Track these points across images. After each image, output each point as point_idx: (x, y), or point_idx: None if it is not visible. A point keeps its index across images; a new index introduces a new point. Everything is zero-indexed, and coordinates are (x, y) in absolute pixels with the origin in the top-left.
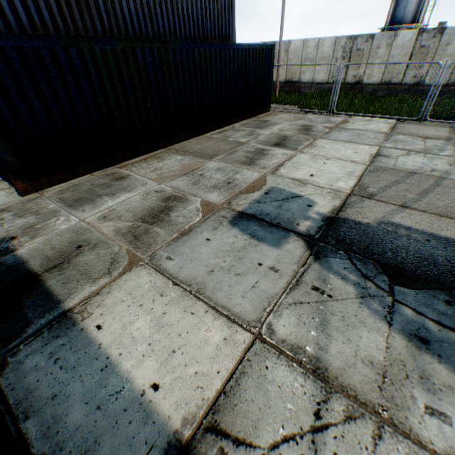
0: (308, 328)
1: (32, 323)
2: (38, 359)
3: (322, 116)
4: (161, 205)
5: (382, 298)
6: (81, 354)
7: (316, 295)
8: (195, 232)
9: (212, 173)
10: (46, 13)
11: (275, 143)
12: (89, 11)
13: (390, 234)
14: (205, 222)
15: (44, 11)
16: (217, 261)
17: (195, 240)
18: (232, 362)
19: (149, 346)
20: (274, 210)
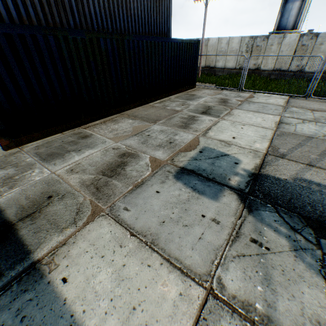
0: (254, 282)
1: (3, 275)
2: (5, 316)
3: (234, 92)
4: (118, 161)
5: (313, 251)
6: (47, 311)
7: (255, 247)
8: (146, 184)
9: (157, 134)
10: (31, 10)
11: (202, 111)
12: (65, 10)
13: (305, 189)
14: (154, 176)
15: (30, 8)
16: (166, 213)
17: (147, 192)
18: (189, 321)
19: (111, 302)
20: (209, 167)
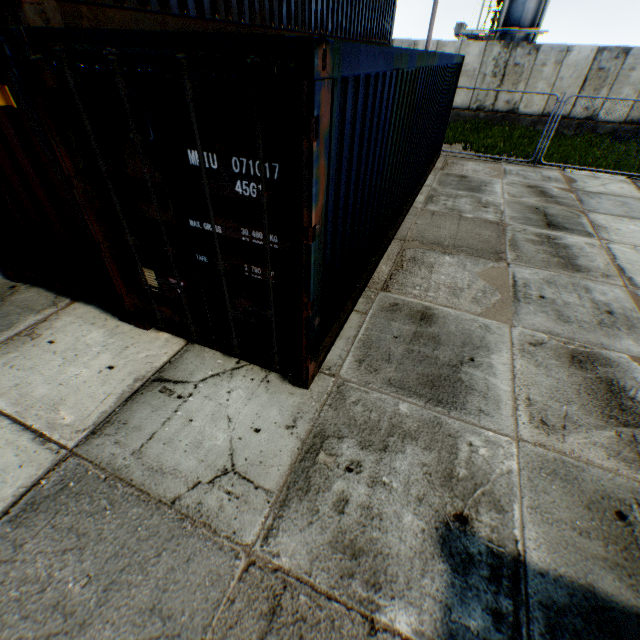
0: None
1: None
2: None
3: (524, 167)
4: (590, 378)
5: None
6: None
7: None
8: None
9: (555, 293)
10: None
11: (543, 222)
12: None
13: None
14: None
15: None
16: None
17: None
18: None
19: None
20: None
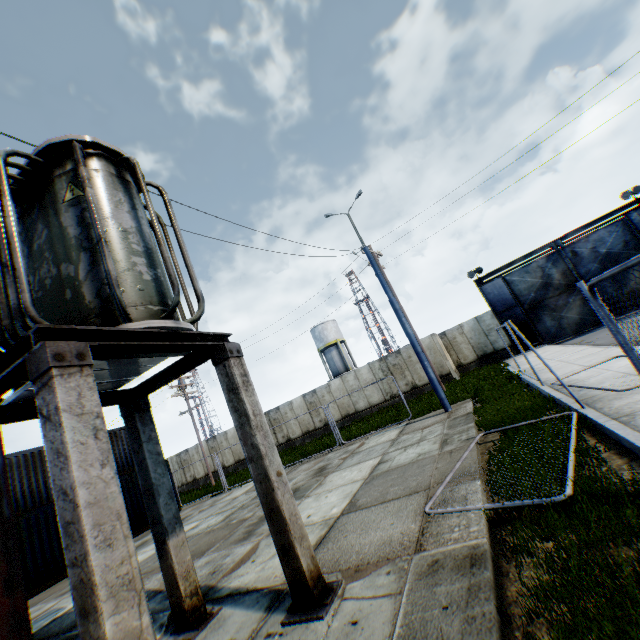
0: None
1: None
2: None
3: (219, 495)
4: None
5: None
6: None
7: None
8: None
9: None
10: None
11: None
12: None
13: None
14: None
15: None
16: None
17: None
18: None
19: None
20: None
